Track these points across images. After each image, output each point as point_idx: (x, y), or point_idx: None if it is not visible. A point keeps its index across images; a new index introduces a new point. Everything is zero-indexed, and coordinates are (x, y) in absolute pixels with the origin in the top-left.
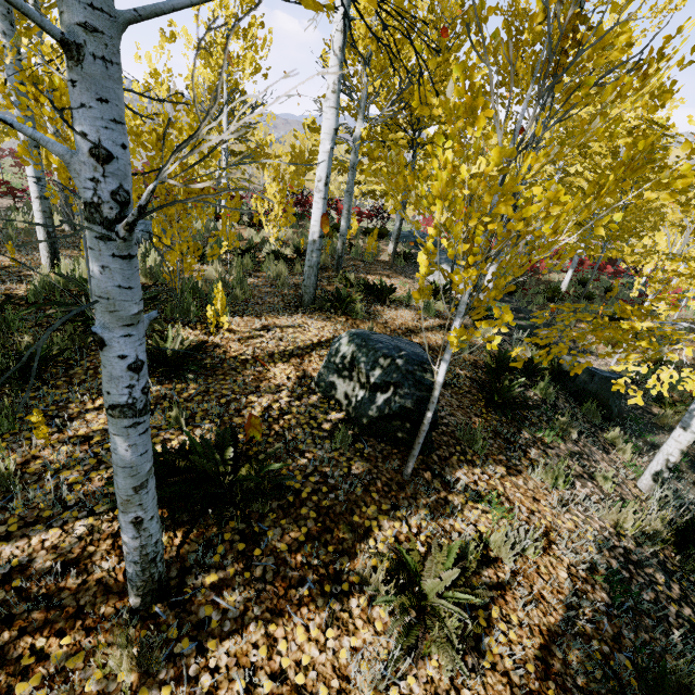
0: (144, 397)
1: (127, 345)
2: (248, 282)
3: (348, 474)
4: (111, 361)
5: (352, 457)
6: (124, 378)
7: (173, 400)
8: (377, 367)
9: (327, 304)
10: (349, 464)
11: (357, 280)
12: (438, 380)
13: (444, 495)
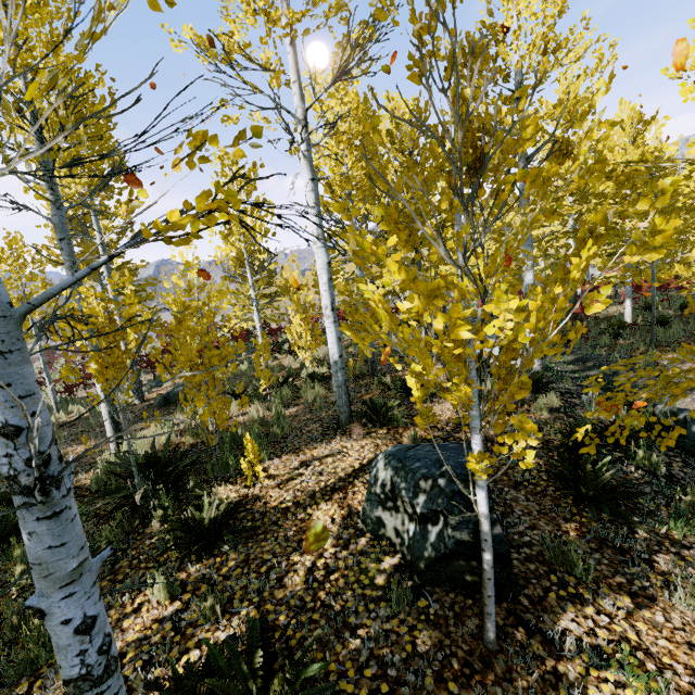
0: (104, 657)
1: (70, 606)
2: (287, 414)
3: (412, 654)
4: (55, 629)
5: (415, 624)
6: (72, 645)
7: (211, 580)
8: (419, 492)
9: (365, 418)
10: (412, 636)
11: (394, 381)
12: (480, 511)
13: (551, 665)
